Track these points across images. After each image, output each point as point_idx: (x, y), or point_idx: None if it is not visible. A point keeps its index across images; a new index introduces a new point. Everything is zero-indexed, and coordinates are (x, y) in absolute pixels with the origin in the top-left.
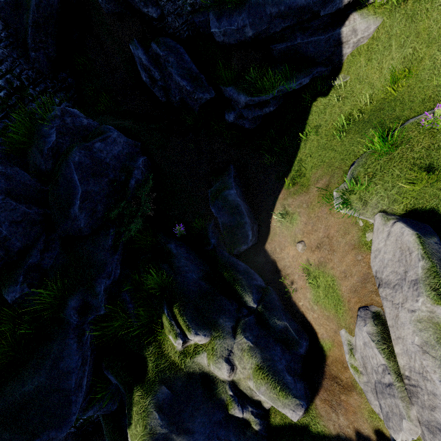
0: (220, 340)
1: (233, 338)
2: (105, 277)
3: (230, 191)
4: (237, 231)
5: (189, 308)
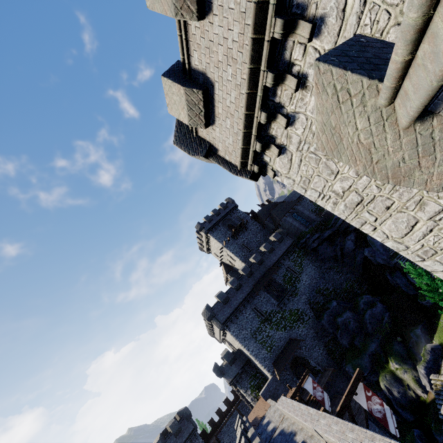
0: (403, 368)
1: (407, 370)
2: (375, 345)
3: (417, 329)
4: (419, 344)
5: (395, 358)
